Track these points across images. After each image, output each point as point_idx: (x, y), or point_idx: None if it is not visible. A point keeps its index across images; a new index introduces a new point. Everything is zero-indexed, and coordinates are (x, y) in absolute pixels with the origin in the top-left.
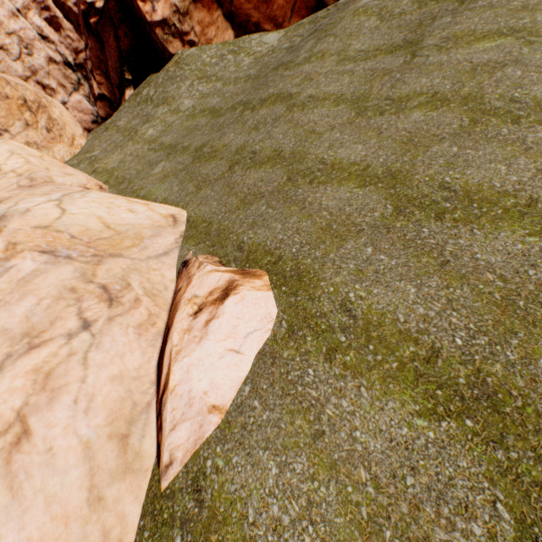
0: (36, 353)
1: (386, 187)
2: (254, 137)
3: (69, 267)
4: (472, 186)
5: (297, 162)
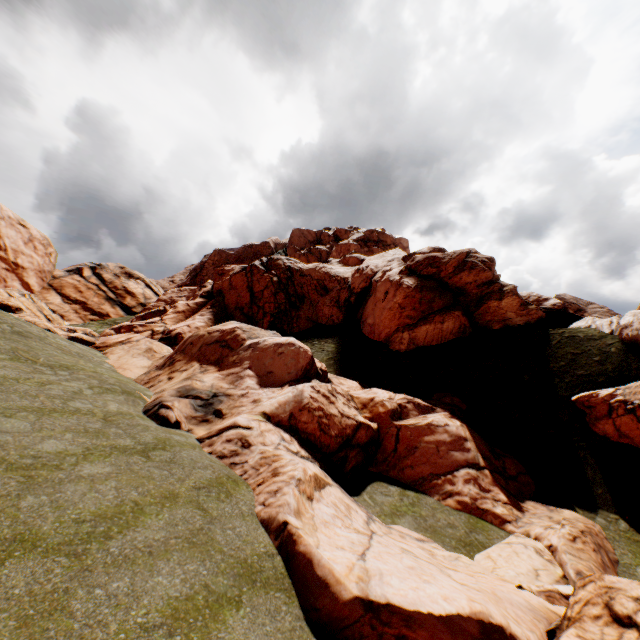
0: None
1: (29, 549)
2: None
3: None
4: (98, 511)
5: None
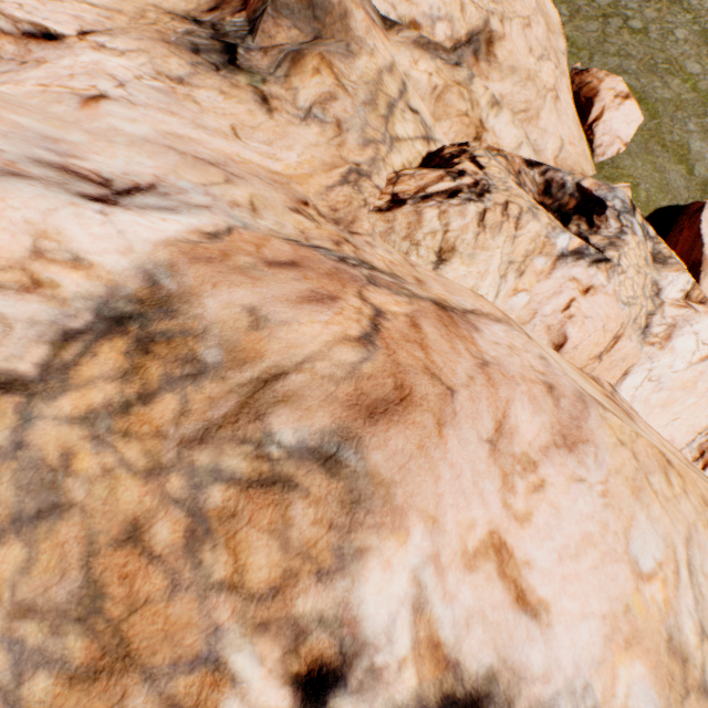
0: (551, 64)
1: (703, 98)
2: (626, 2)
3: (542, 21)
4: None
5: (659, 49)
